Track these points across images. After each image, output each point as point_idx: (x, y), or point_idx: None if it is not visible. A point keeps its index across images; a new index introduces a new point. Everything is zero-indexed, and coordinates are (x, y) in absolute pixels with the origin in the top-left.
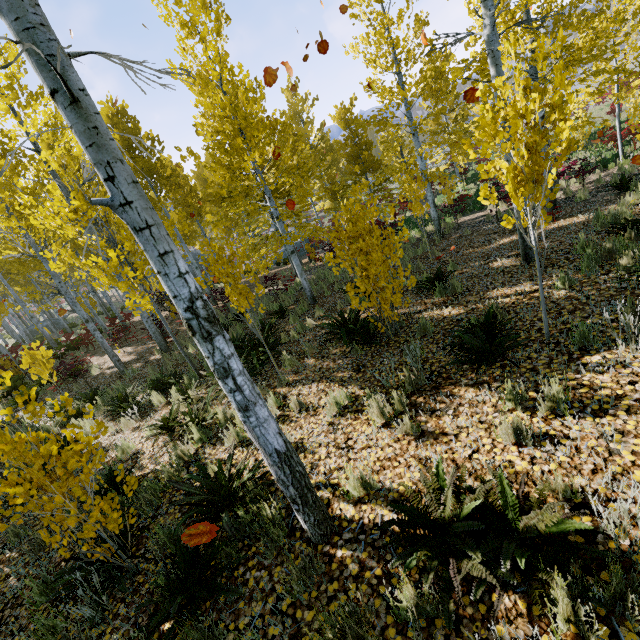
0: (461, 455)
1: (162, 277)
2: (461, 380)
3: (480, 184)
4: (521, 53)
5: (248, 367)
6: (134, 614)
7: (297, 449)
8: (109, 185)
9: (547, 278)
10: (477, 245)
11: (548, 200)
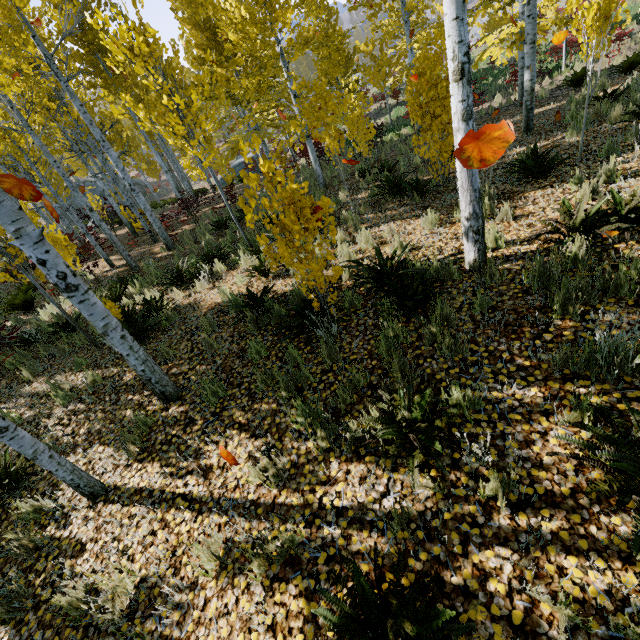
0: (554, 215)
1: (458, 22)
2: (526, 190)
3: None
4: None
5: None
6: (359, 333)
7: (414, 249)
8: None
9: (552, 137)
10: None
11: (519, 96)
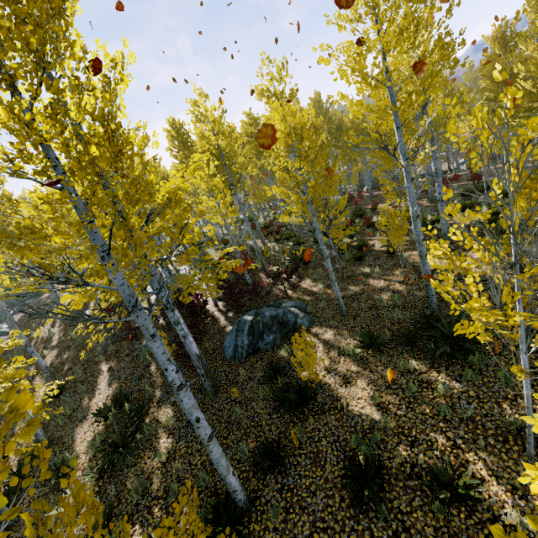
0: None
1: None
2: None
3: None
4: None
5: None
6: None
7: None
8: None
9: None
10: None
11: None
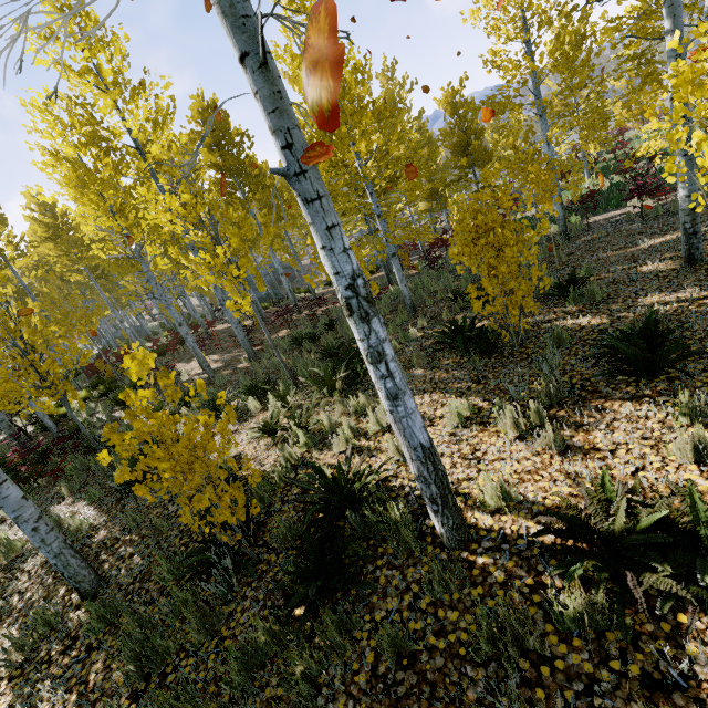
0: (621, 472)
1: (326, 252)
2: (613, 394)
3: (614, 177)
4: (697, 2)
5: (349, 375)
6: (262, 598)
7: None
8: (286, 153)
9: None
10: (617, 247)
11: None
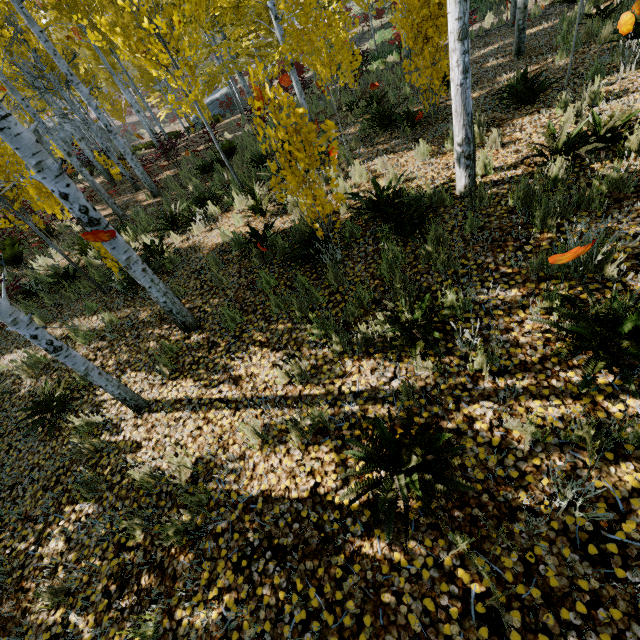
0: (539, 141)
1: None
2: (515, 117)
3: None
4: None
5: None
6: (360, 260)
7: (407, 181)
8: None
9: (542, 61)
10: None
11: (512, 15)
